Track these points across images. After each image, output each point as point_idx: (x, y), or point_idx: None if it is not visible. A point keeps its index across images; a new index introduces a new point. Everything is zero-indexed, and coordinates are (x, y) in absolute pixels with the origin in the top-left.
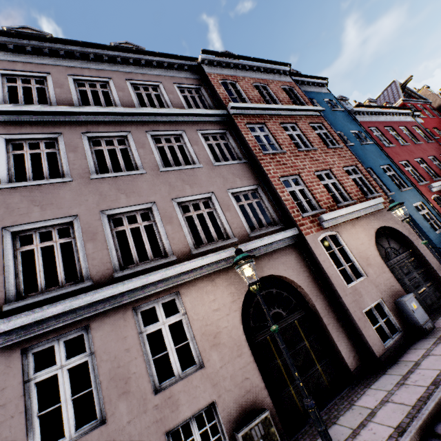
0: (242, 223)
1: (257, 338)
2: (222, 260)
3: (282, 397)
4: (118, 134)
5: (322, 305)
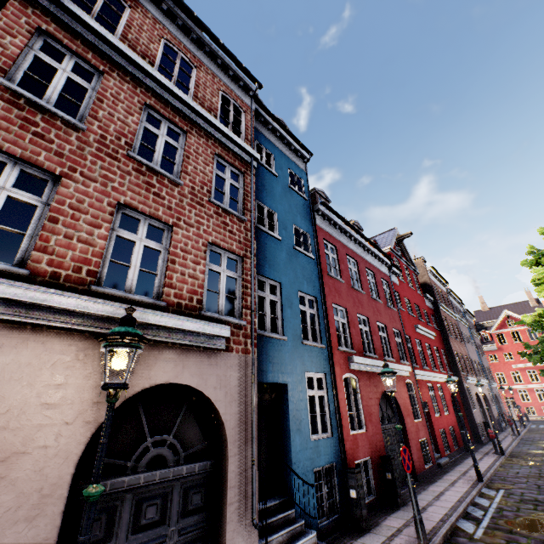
0: None
1: None
2: None
3: None
4: None
5: None
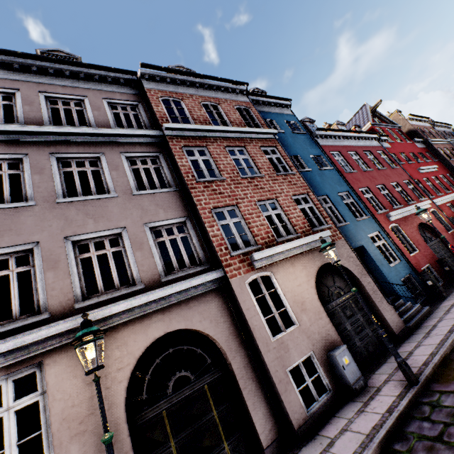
0: (155, 265)
1: (147, 415)
2: (116, 315)
3: None
4: (10, 156)
5: (240, 364)
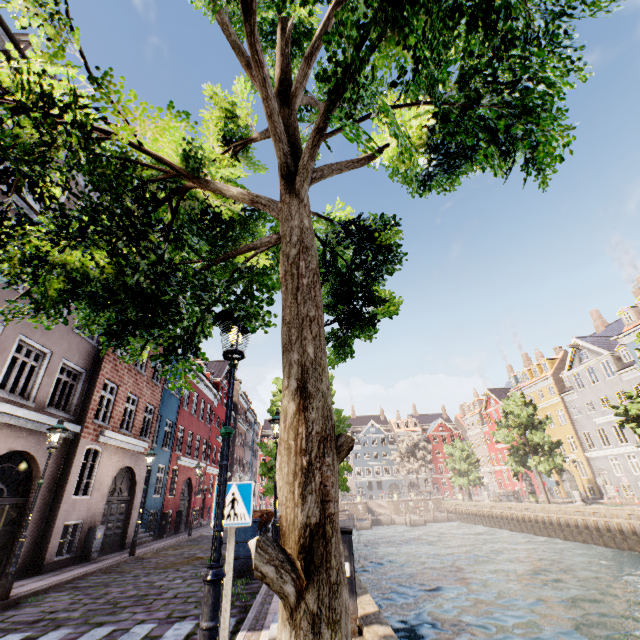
0: (49, 394)
1: None
2: (11, 416)
3: None
4: None
5: (41, 502)
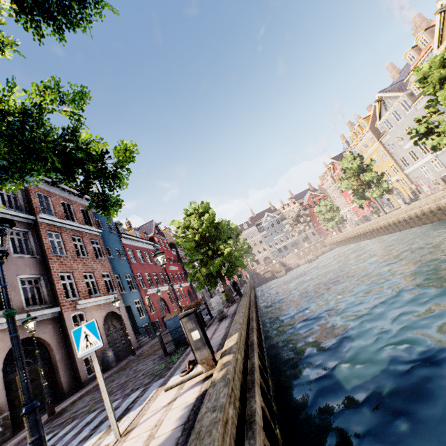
0: (22, 300)
1: (9, 377)
2: (1, 324)
3: (16, 412)
4: None
5: (60, 356)
